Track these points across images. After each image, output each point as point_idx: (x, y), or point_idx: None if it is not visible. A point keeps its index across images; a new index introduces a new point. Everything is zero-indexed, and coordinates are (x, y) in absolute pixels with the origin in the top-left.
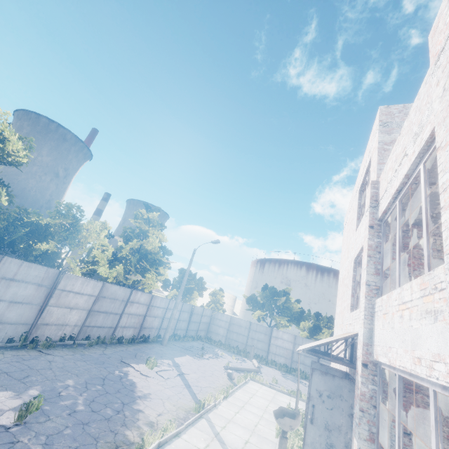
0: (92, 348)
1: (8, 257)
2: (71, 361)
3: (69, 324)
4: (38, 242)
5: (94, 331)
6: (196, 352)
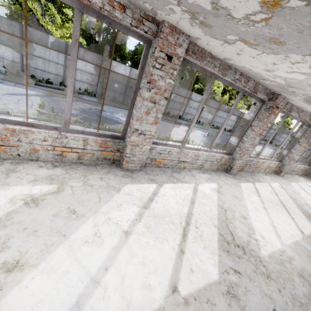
0: (215, 129)
1: (193, 92)
2: (211, 130)
3: (208, 119)
4: (195, 84)
5: (215, 123)
6: (261, 144)
